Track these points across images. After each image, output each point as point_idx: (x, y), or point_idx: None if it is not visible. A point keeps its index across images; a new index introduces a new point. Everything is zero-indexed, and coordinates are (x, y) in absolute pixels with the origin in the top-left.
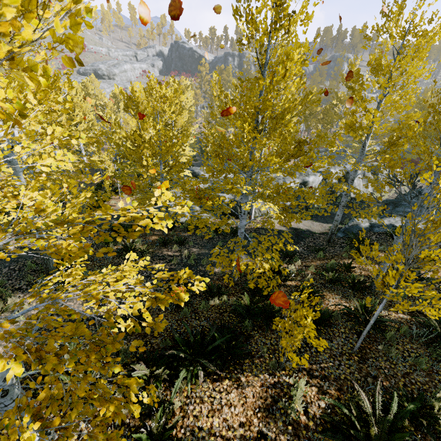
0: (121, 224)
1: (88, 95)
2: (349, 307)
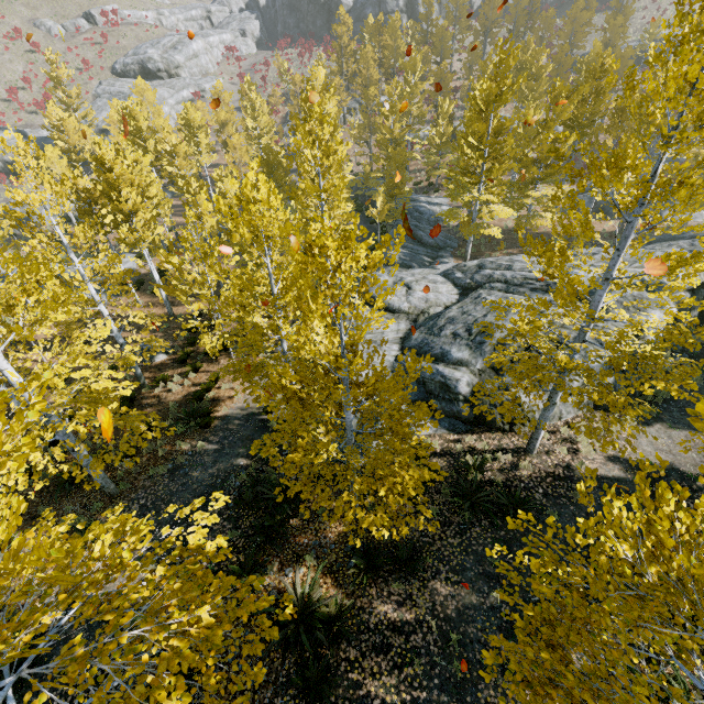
0: (258, 480)
1: (139, 133)
2: None
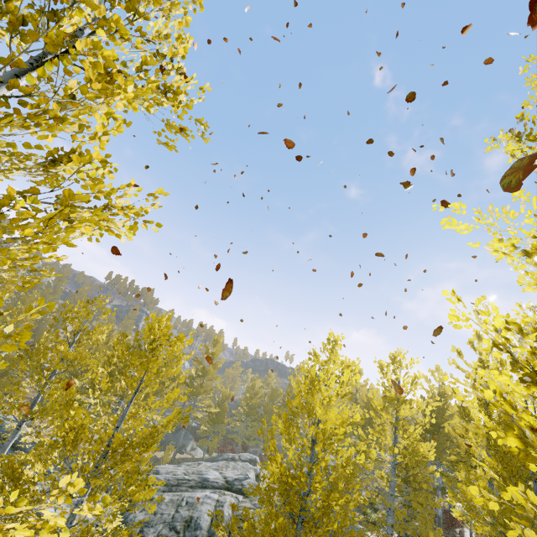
0: None
1: None
2: None
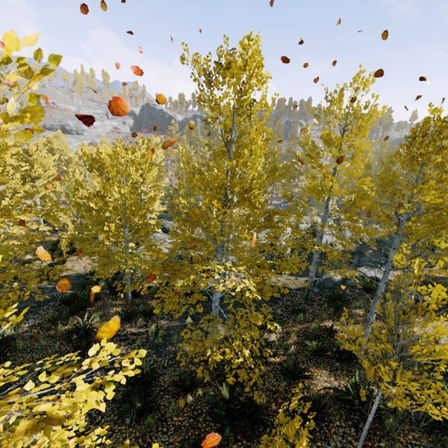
0: (76, 295)
1: (52, 150)
2: (339, 389)
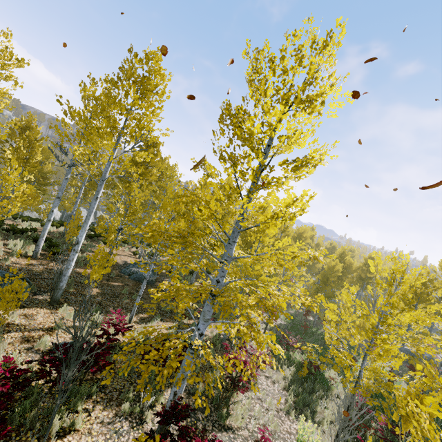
0: None
1: None
2: None
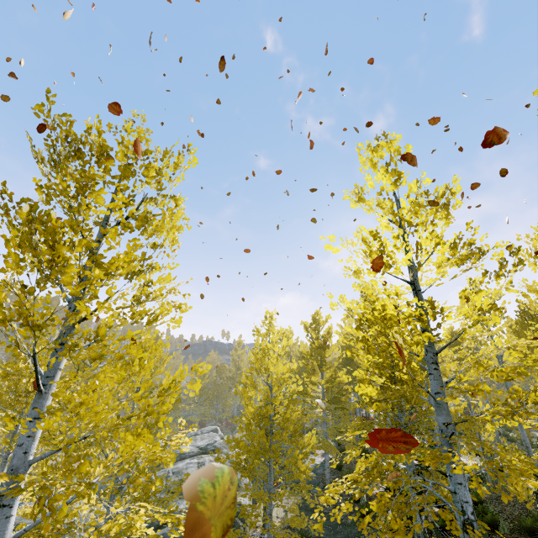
0: None
1: None
2: None
